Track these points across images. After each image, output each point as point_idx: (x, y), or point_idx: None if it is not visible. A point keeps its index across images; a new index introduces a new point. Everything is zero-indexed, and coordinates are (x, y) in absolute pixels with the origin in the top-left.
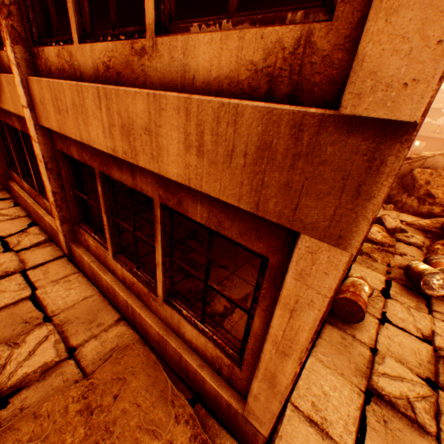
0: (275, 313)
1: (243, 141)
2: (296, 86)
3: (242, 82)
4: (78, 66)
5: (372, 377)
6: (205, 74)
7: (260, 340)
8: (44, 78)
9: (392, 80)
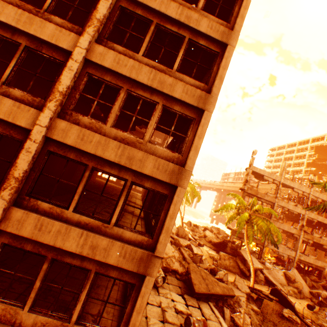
0: (138, 299)
1: (137, 256)
2: (147, 246)
3: (136, 242)
4: (65, 216)
5: (148, 326)
6: (127, 238)
7: (129, 315)
8: (34, 213)
9: (160, 251)
